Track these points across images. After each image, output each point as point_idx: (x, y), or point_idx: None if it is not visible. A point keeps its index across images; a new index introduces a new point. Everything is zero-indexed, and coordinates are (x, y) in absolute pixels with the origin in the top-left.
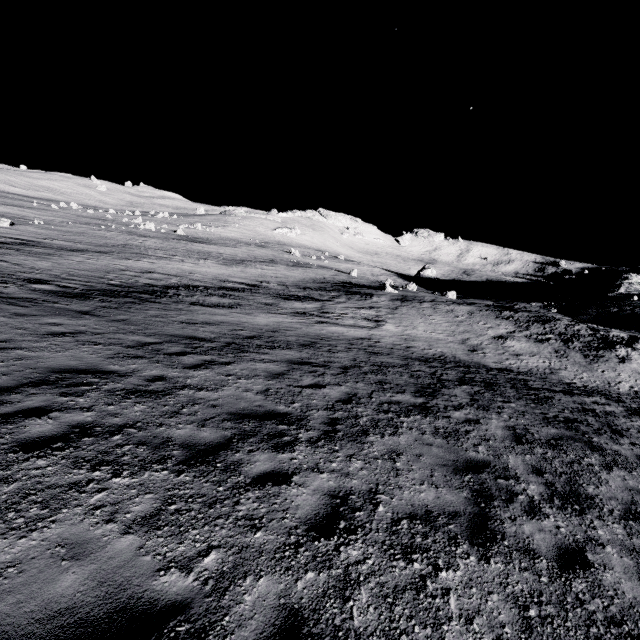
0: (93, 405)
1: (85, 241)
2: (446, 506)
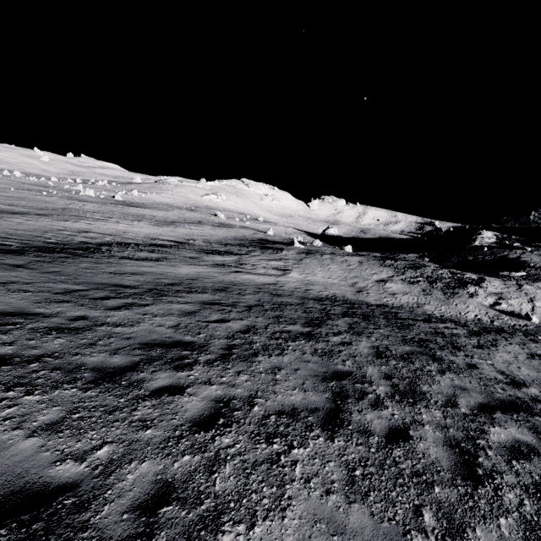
0: (15, 340)
1: (26, 205)
2: (309, 404)
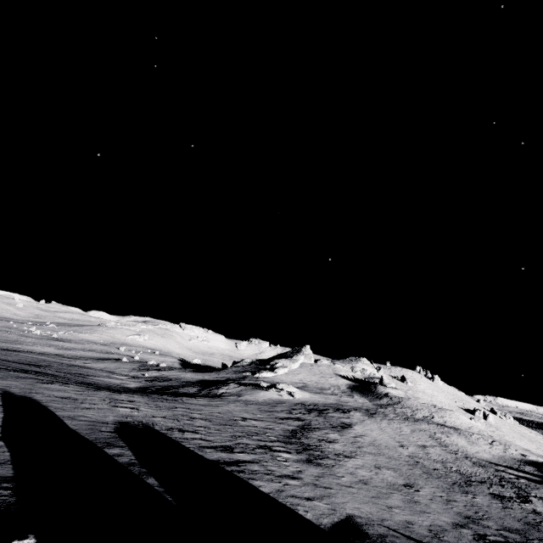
0: None
1: None
2: (31, 360)
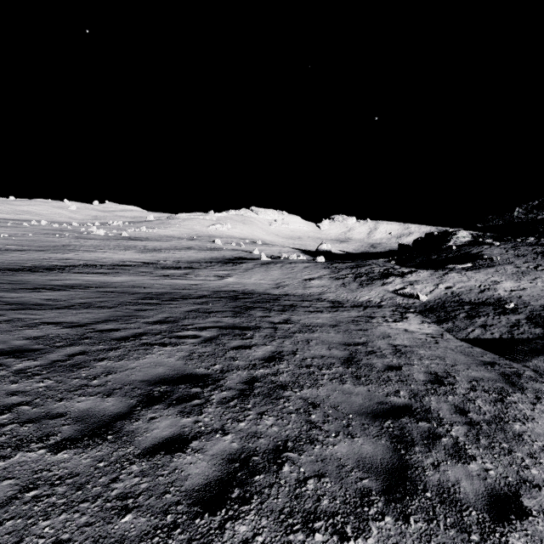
0: None
1: (33, 245)
2: (77, 321)
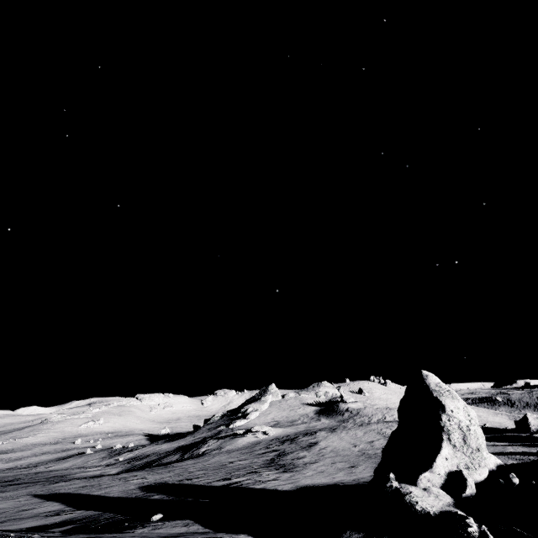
0: None
1: None
2: None
